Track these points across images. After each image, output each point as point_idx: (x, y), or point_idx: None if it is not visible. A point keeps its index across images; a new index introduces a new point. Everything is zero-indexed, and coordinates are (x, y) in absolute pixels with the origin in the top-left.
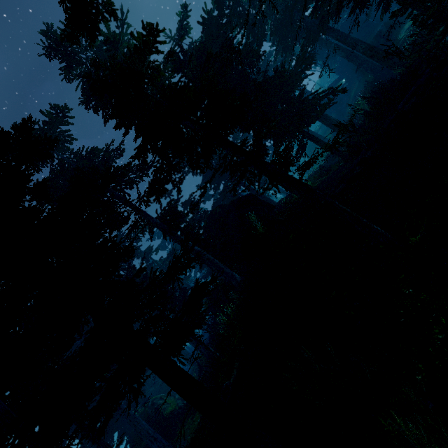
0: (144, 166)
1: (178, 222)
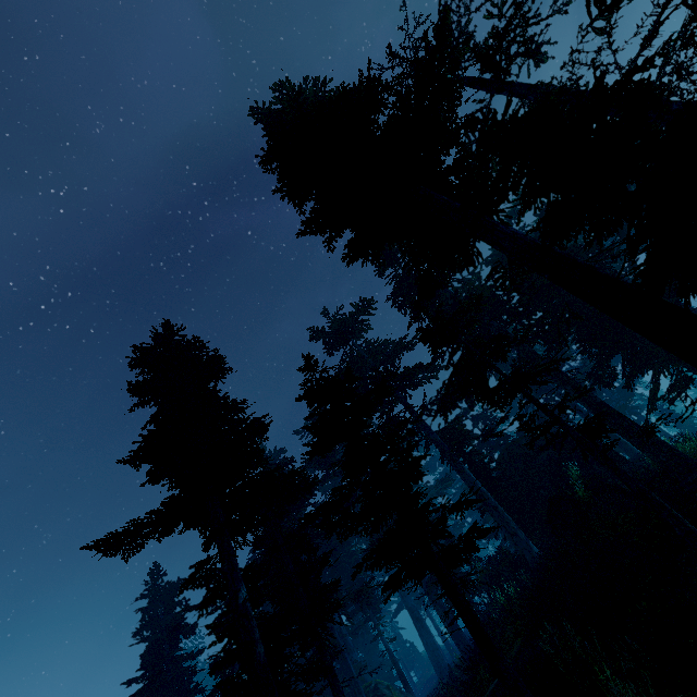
0: (434, 367)
1: (463, 444)
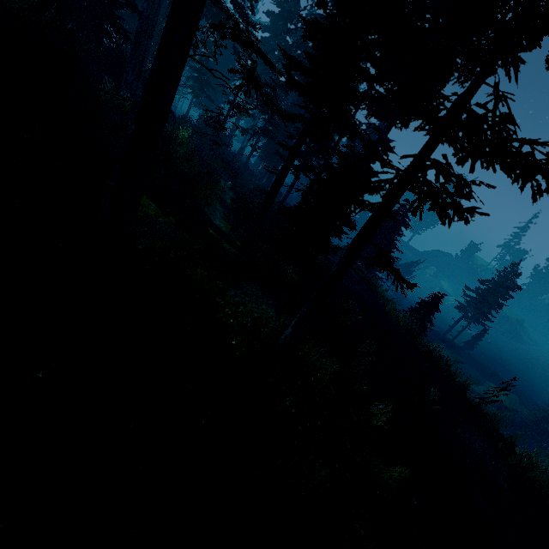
0: None
1: None
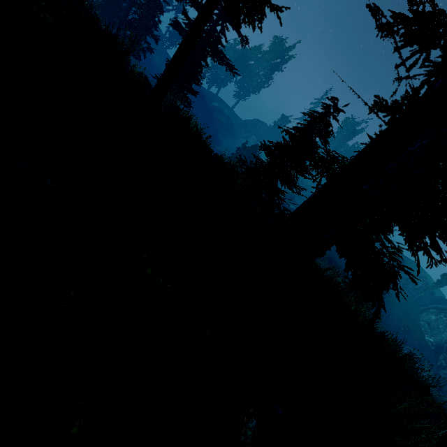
0: None
1: None
